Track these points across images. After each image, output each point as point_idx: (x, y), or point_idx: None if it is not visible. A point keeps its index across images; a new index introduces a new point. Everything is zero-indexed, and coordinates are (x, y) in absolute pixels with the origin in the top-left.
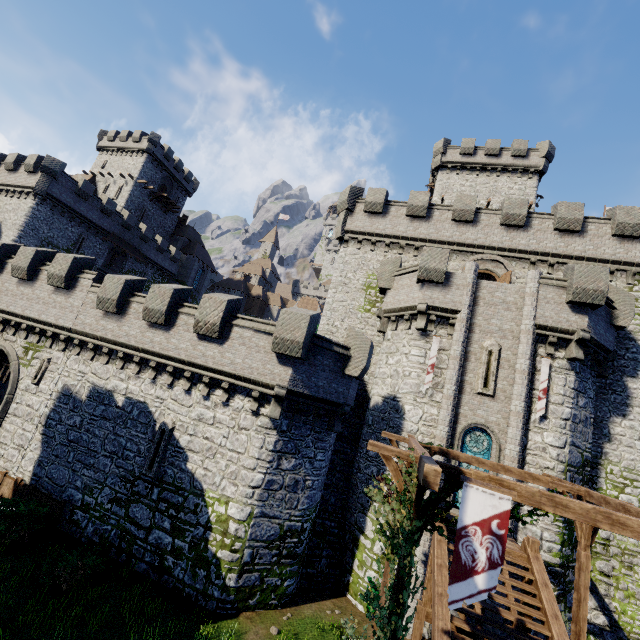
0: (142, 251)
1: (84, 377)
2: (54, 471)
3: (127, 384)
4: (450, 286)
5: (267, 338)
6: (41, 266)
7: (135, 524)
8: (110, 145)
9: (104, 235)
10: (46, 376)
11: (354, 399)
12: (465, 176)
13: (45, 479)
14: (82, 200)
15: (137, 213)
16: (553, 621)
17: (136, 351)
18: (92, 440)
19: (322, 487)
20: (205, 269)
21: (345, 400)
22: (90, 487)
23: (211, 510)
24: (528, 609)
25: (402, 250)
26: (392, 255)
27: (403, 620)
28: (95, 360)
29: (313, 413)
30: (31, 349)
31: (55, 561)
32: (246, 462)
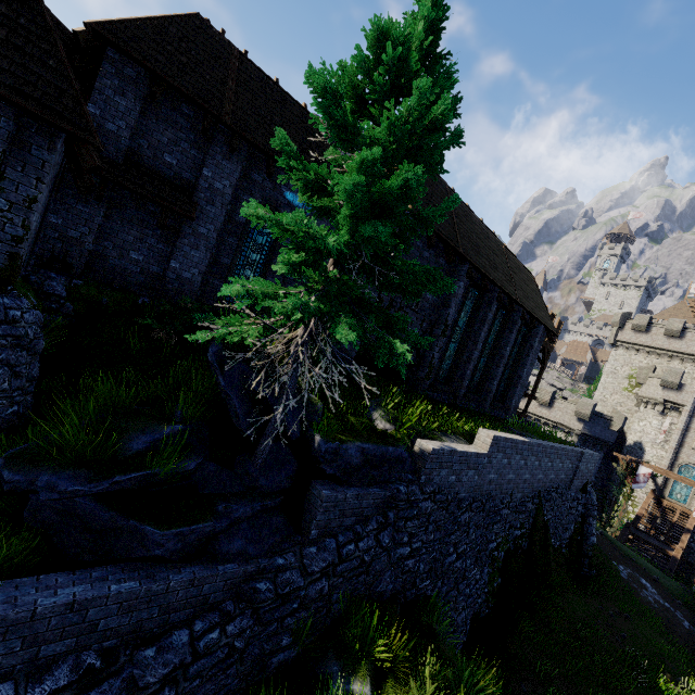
0: None
1: None
2: None
3: None
4: (681, 391)
5: (571, 410)
6: None
7: None
8: None
9: None
10: None
11: (615, 440)
12: None
13: None
14: None
15: None
16: (688, 524)
17: None
18: None
19: (594, 475)
20: None
21: (609, 440)
22: None
23: None
24: (681, 521)
25: (658, 356)
26: (650, 358)
27: (620, 491)
28: None
29: (592, 443)
30: None
31: None
32: None
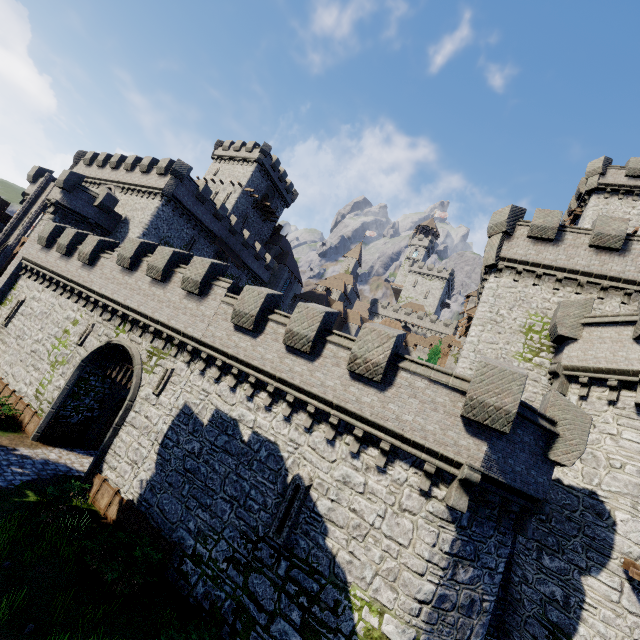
0: (242, 257)
1: (207, 397)
2: (166, 502)
3: (255, 415)
4: None
5: (448, 393)
6: (175, 268)
7: (254, 601)
8: (224, 154)
9: (212, 239)
10: (167, 388)
11: None
12: (631, 202)
13: (155, 509)
14: (200, 204)
15: (240, 220)
16: None
17: (270, 379)
18: (210, 475)
19: None
20: (293, 280)
21: (544, 495)
22: (204, 534)
23: (357, 616)
24: None
25: (581, 289)
26: (565, 293)
27: None
28: (221, 379)
29: (498, 505)
30: (155, 355)
31: (169, 639)
32: (410, 561)
